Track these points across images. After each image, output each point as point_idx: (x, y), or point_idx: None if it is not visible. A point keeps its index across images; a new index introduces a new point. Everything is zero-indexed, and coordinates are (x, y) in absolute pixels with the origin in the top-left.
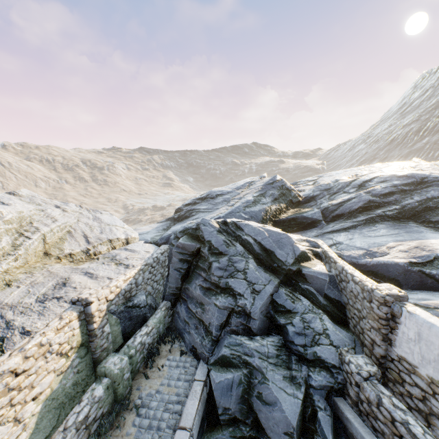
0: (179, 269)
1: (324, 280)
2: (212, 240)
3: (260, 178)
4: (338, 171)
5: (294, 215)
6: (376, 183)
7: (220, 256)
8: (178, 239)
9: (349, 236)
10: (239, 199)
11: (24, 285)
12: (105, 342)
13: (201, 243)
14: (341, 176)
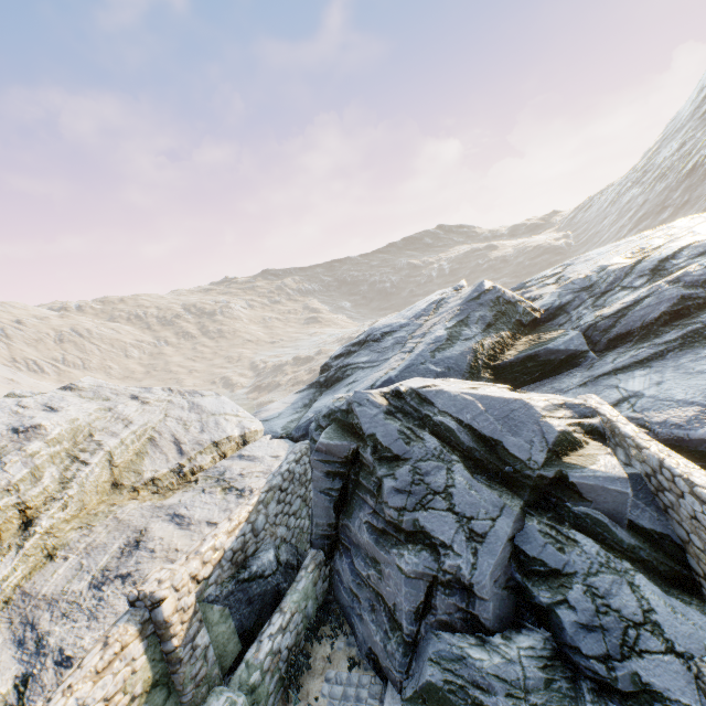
0: (328, 491)
1: (623, 494)
2: (378, 432)
3: (454, 290)
4: (601, 248)
5: (530, 349)
6: (689, 259)
7: (396, 464)
8: (323, 430)
9: (653, 376)
10: (422, 336)
11: (75, 553)
12: (202, 666)
13: (359, 438)
14: (609, 258)
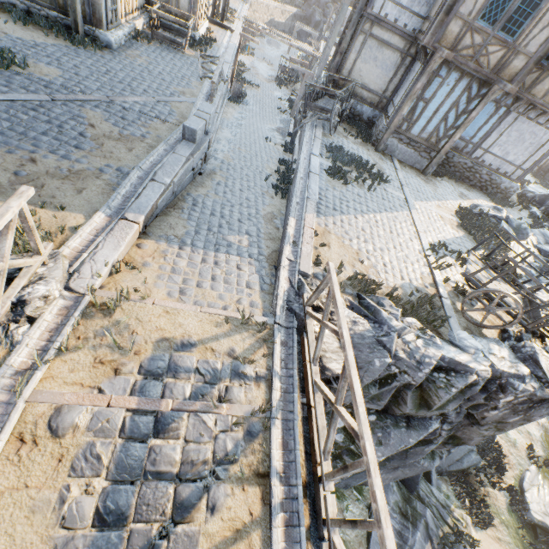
0: None
1: None
2: None
3: None
4: None
5: None
6: None
7: None
8: None
9: None
10: None
11: None
12: None
13: None
14: None
